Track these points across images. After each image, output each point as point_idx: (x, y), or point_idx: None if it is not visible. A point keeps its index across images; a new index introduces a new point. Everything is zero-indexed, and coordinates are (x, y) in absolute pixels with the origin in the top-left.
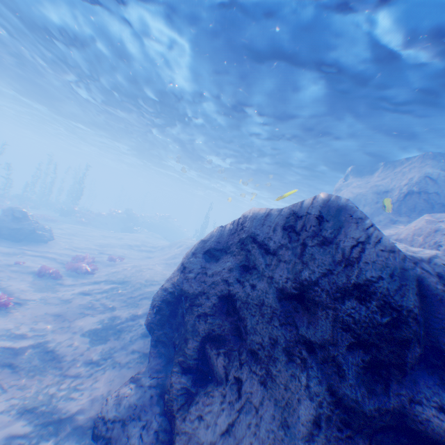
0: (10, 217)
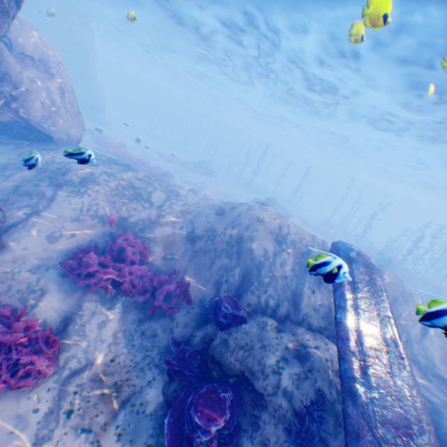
0: (263, 201)
